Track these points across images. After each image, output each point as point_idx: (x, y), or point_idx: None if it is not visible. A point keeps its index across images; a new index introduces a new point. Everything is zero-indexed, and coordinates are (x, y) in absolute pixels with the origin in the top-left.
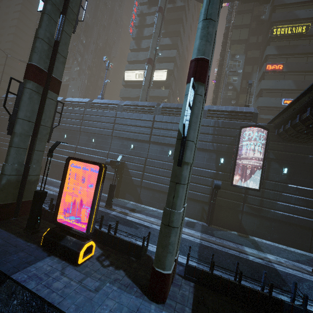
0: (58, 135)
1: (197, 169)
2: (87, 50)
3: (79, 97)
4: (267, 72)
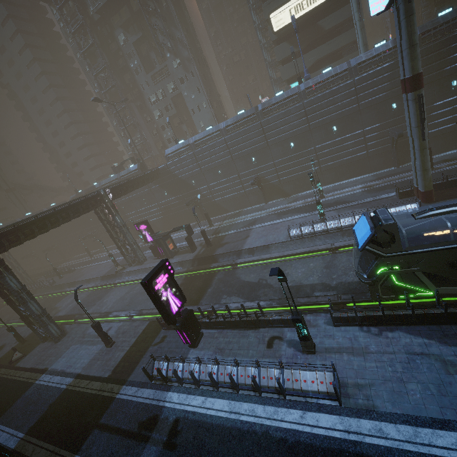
0: (280, 150)
1: None
2: (172, 22)
3: (207, 99)
4: None
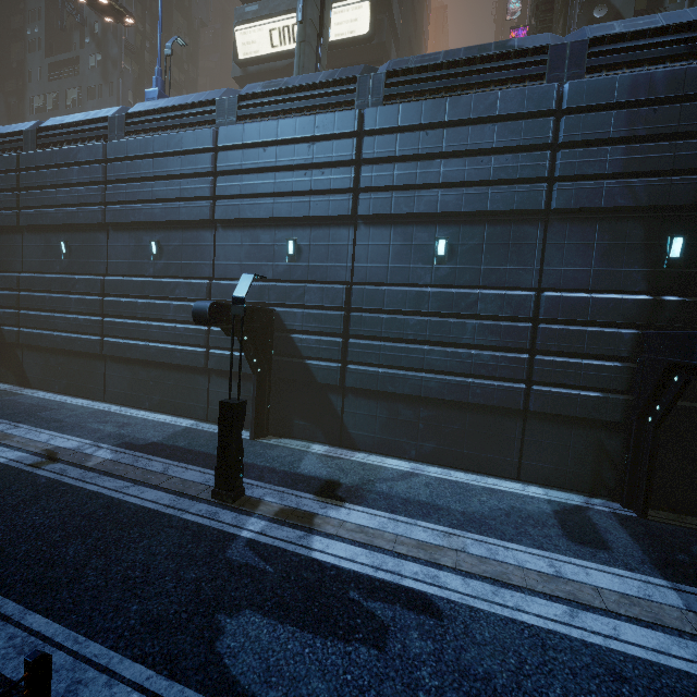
0: (41, 249)
1: (564, 298)
2: None
3: None
4: None
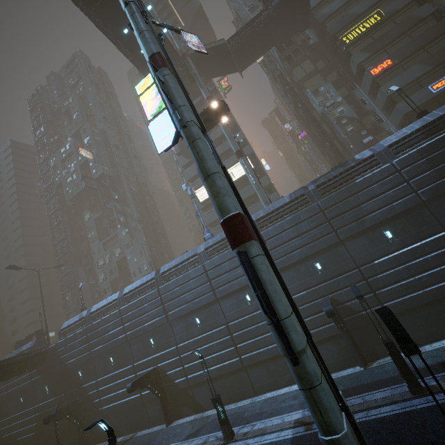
0: (184, 327)
1: None
2: (126, 202)
3: (149, 262)
4: (377, 77)
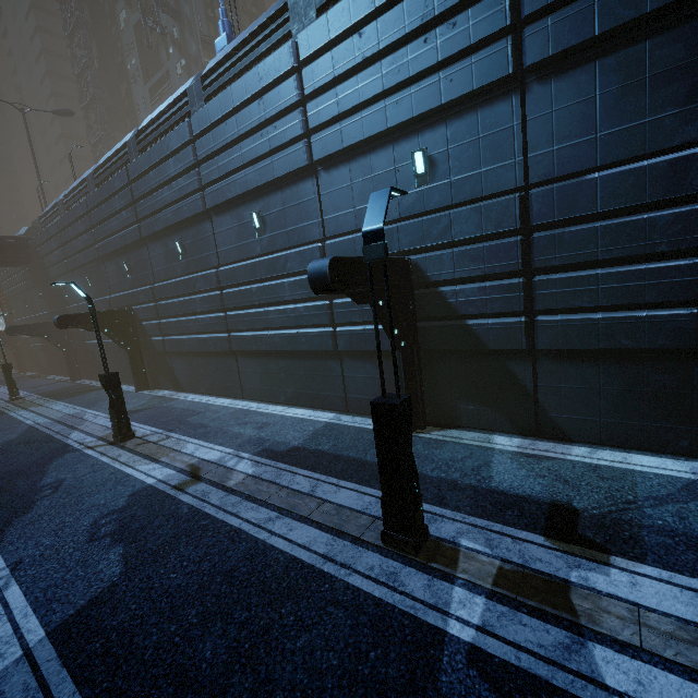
0: (163, 256)
1: None
2: None
3: None
4: None
